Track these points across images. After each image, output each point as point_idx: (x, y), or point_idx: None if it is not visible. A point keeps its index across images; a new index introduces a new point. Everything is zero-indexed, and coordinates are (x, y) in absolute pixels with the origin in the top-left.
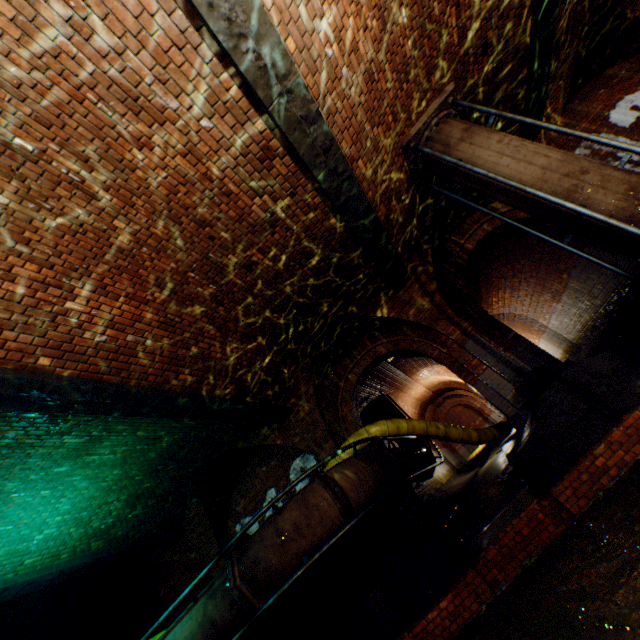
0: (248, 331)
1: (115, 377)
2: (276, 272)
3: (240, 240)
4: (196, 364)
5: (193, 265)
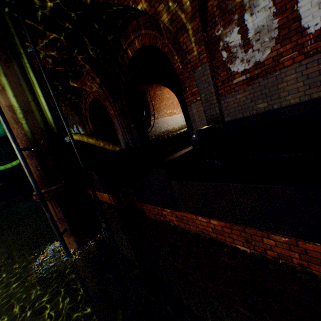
0: None
1: None
2: None
3: None
4: None
5: None
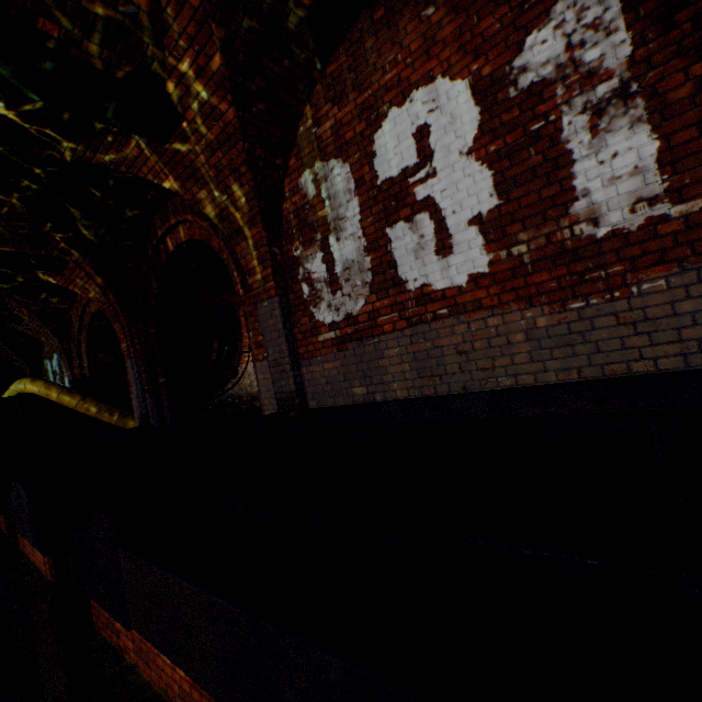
0: None
1: None
2: None
3: None
4: None
5: None
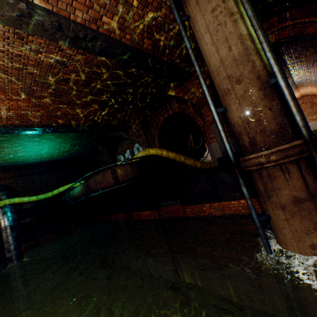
0: (87, 103)
1: (27, 123)
2: (86, 81)
3: (49, 72)
4: (64, 116)
5: (32, 84)
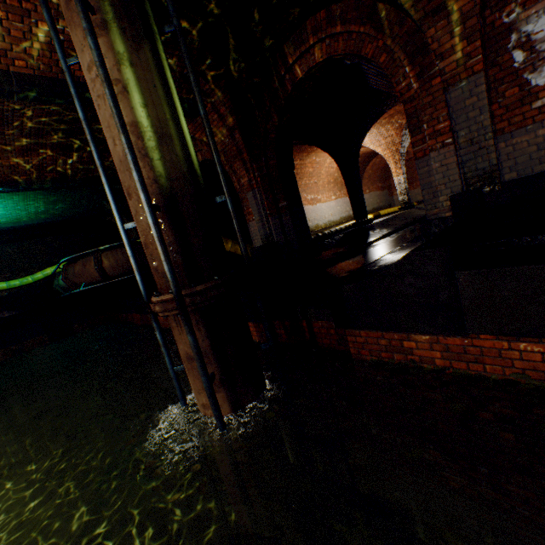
0: (28, 148)
1: None
2: None
3: None
4: None
5: None
